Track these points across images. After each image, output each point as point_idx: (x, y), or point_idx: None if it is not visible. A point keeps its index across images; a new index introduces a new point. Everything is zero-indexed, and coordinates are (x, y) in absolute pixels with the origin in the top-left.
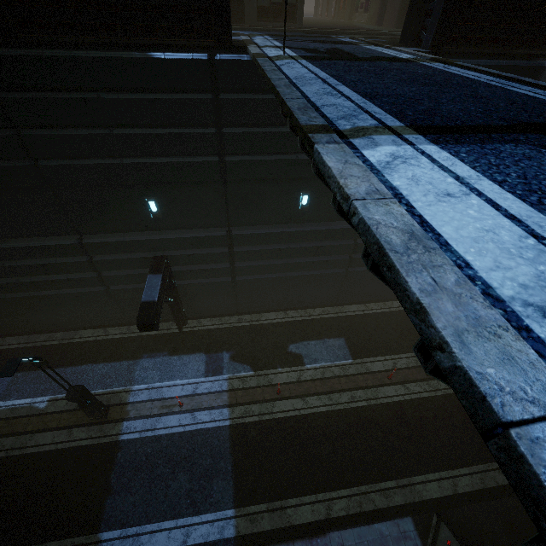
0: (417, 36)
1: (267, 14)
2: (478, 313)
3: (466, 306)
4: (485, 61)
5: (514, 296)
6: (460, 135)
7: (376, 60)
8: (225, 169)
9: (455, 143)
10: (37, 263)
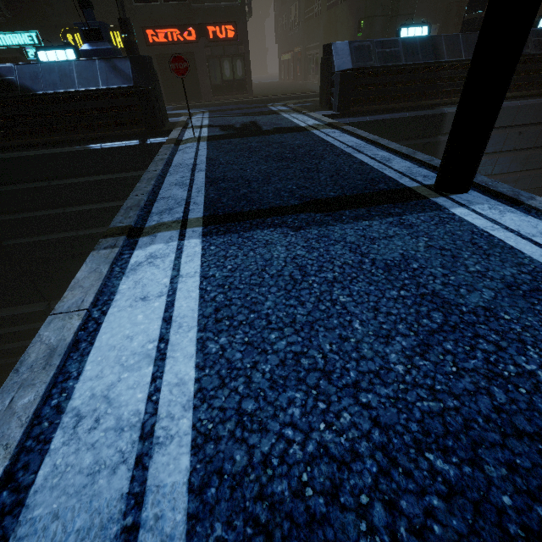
0: (329, 101)
1: (221, 90)
2: (5, 432)
3: (4, 426)
4: (389, 116)
5: (77, 406)
6: (238, 222)
7: (272, 133)
8: None
9: (221, 234)
10: (9, 331)
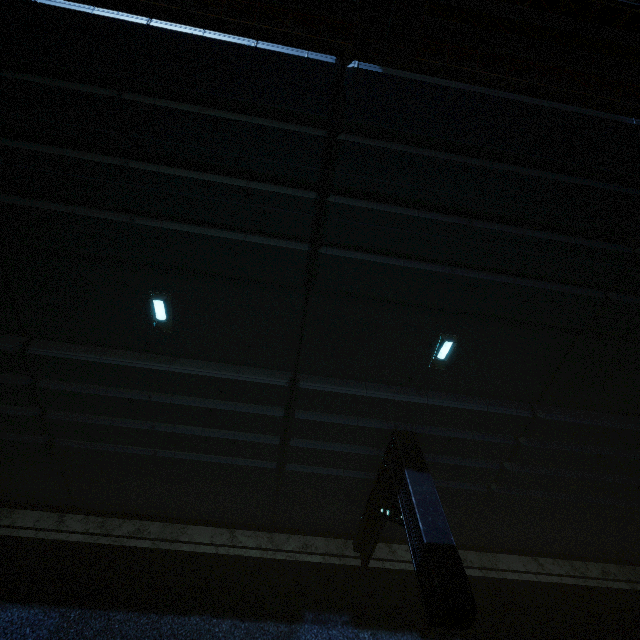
0: None
1: None
2: None
3: None
4: None
5: None
6: None
7: None
8: (603, 313)
9: None
10: (203, 405)
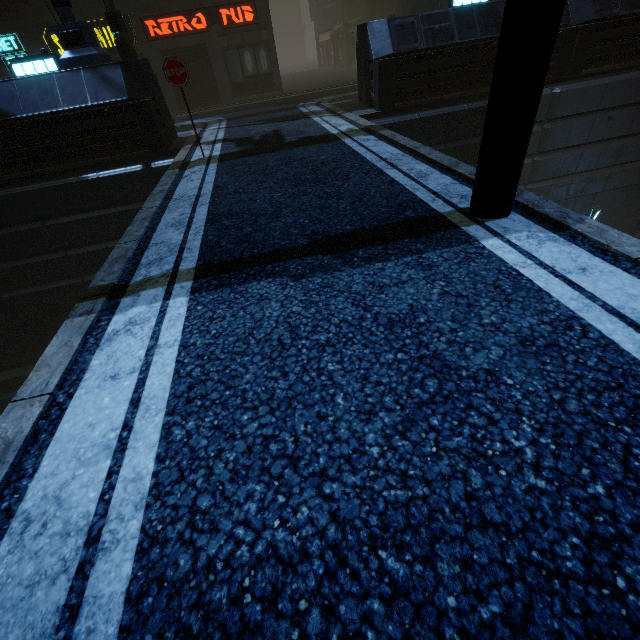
0: (368, 97)
1: (244, 89)
2: None
3: None
4: (442, 110)
5: (28, 509)
6: (234, 273)
7: (295, 146)
8: None
9: (212, 289)
10: None
